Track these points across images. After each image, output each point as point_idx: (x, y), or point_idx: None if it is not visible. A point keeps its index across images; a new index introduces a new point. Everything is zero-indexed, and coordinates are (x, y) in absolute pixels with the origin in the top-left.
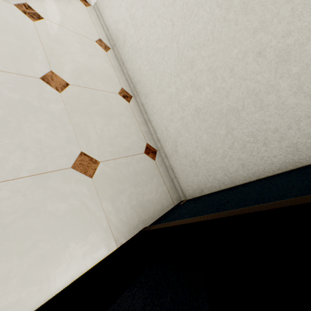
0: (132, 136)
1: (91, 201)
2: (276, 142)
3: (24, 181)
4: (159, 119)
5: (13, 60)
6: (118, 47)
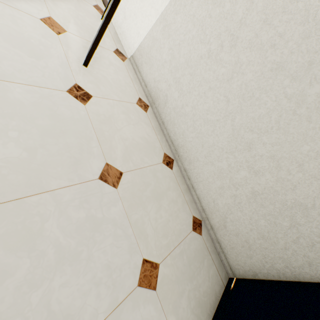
0: (180, 213)
1: None
2: None
3: None
4: (205, 189)
5: (74, 165)
6: (157, 105)
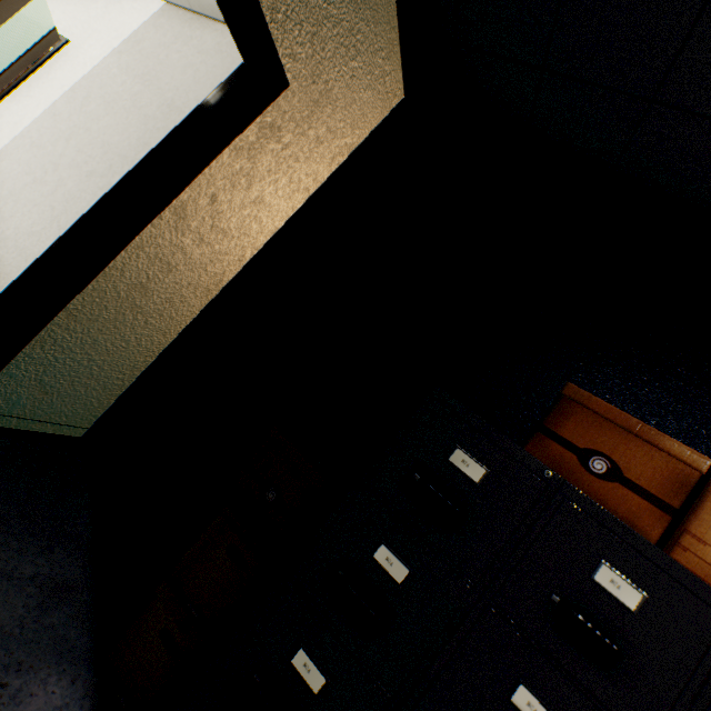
0: None
1: None
2: None
3: None
4: None
5: None
6: None
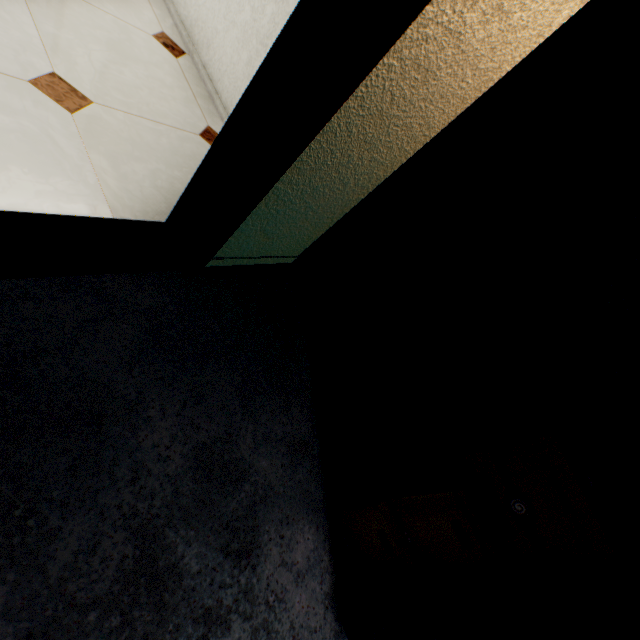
0: (176, 104)
1: (66, 141)
2: None
3: None
4: (232, 84)
5: None
6: None
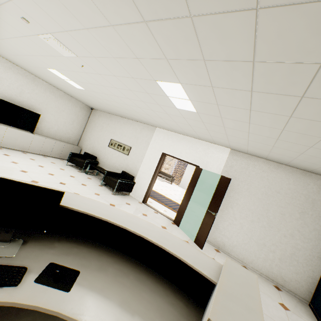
0: (269, 285)
1: (301, 319)
2: (313, 258)
3: (290, 320)
4: (265, 270)
5: None
6: (221, 247)
